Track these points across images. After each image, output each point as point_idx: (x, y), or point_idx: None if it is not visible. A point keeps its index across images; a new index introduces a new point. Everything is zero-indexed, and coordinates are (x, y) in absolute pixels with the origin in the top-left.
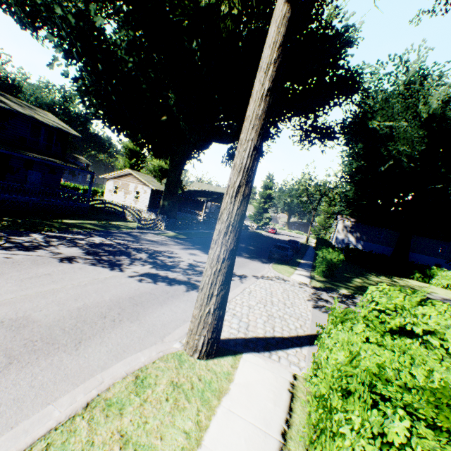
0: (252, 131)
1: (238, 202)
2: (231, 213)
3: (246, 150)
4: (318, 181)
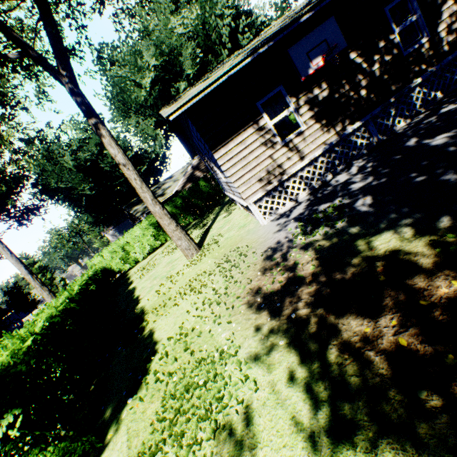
0: (19, 264)
1: (37, 280)
2: (38, 284)
3: (23, 269)
4: (64, 228)
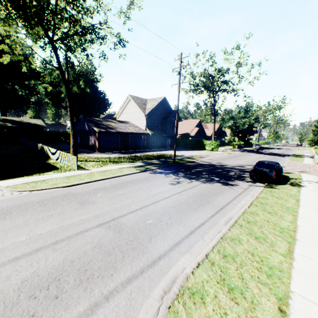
0: None
1: None
2: None
3: None
4: None
